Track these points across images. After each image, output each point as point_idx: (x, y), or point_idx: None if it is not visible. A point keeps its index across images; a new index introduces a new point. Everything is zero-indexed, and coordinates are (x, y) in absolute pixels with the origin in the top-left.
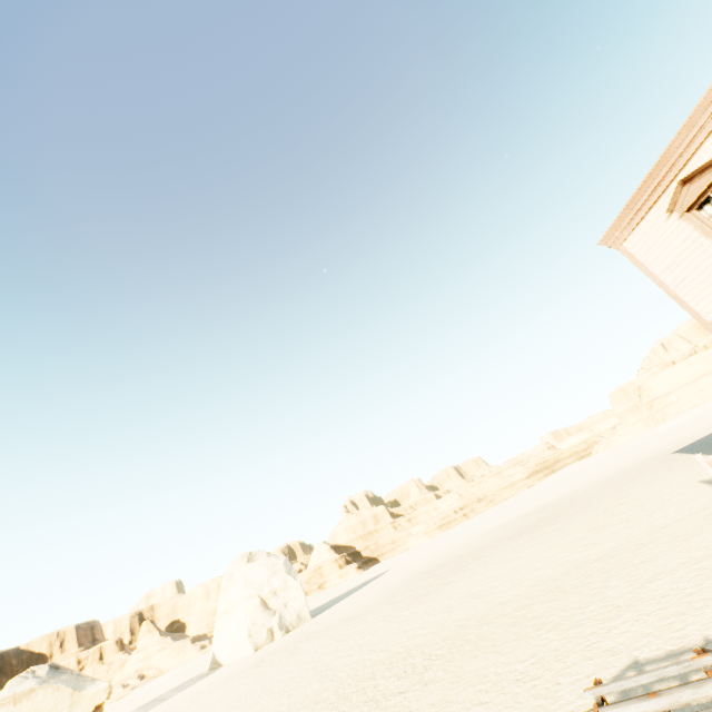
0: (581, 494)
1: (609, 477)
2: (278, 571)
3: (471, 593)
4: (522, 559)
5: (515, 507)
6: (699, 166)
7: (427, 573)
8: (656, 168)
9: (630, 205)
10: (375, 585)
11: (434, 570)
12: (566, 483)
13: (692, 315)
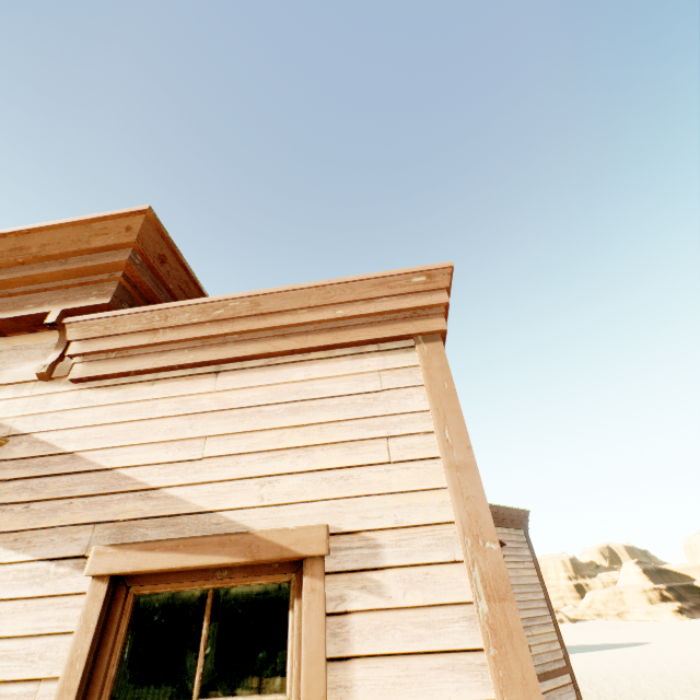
0: None
1: None
2: None
3: None
4: None
5: None
6: None
7: None
8: None
9: None
10: None
11: None
12: None
13: None
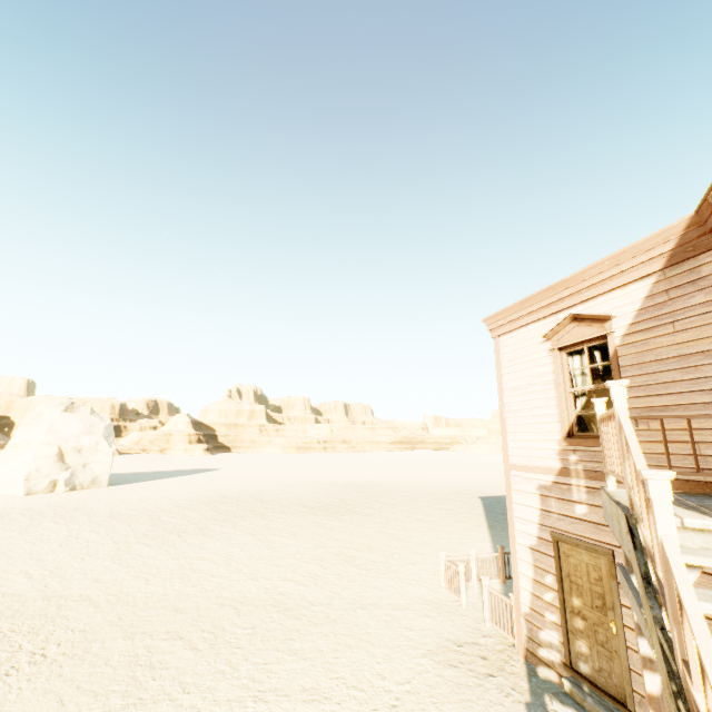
0: (394, 493)
1: (426, 489)
2: (95, 432)
3: (191, 567)
4: (270, 549)
5: (356, 468)
6: (594, 313)
7: (222, 502)
8: (564, 283)
9: (525, 303)
10: (187, 482)
11: (229, 501)
12: (407, 468)
13: (504, 446)
